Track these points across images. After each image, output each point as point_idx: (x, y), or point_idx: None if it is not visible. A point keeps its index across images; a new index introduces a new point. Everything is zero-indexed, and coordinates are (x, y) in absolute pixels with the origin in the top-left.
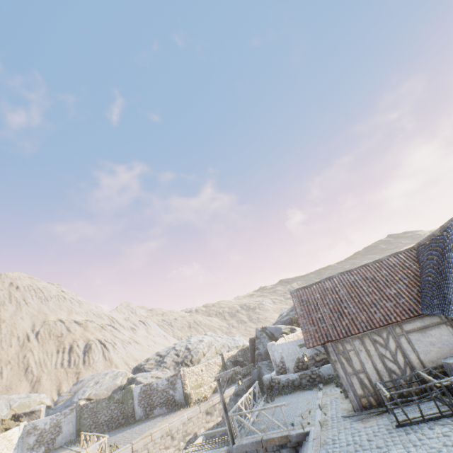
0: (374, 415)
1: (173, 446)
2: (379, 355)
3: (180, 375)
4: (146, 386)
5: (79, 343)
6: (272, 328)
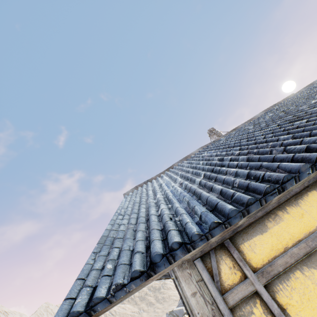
0: None
1: None
2: None
3: None
4: None
5: None
6: (177, 311)
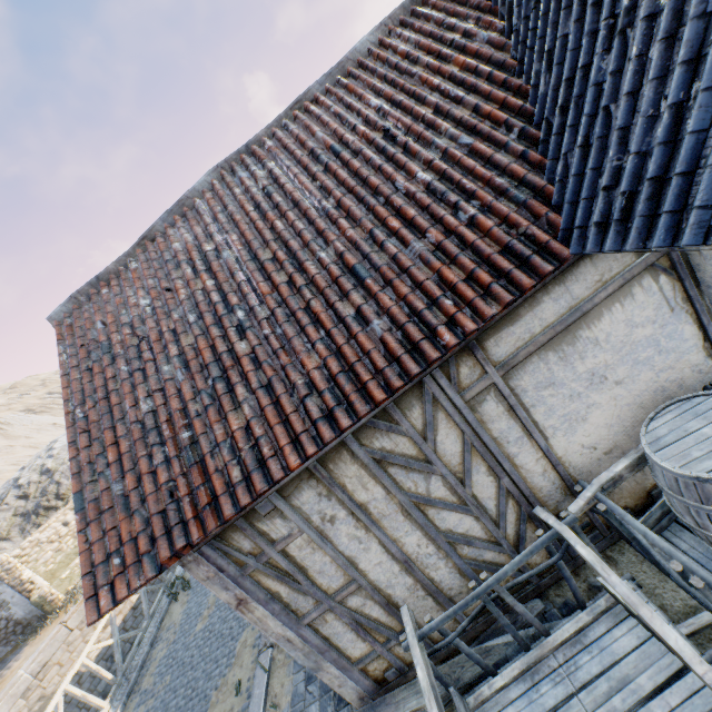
0: None
1: None
2: (405, 508)
3: None
4: None
5: None
6: None
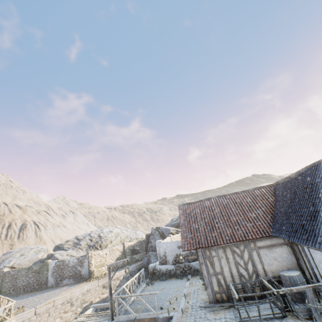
0: (224, 309)
1: (71, 311)
2: (235, 262)
3: (88, 256)
4: (60, 262)
5: (17, 222)
6: (163, 229)
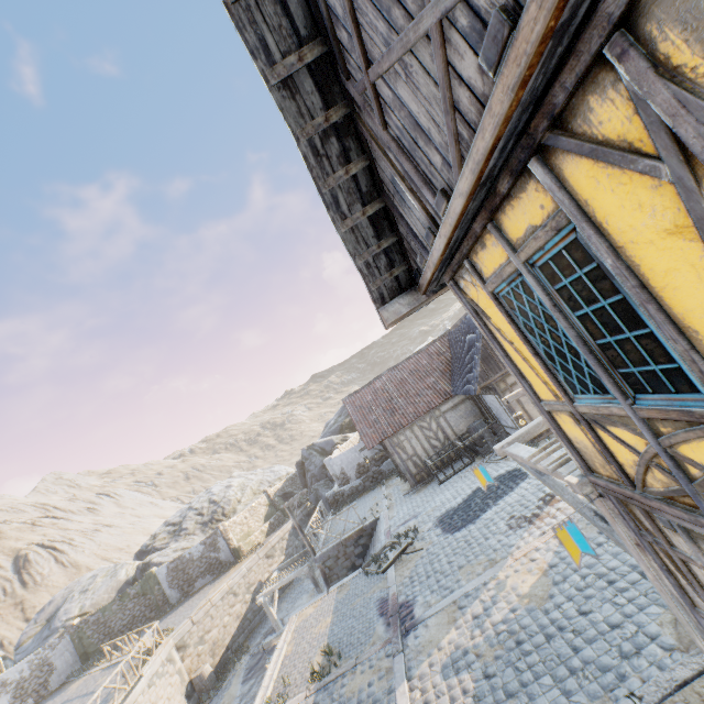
0: (426, 484)
1: (238, 602)
2: (425, 438)
3: (220, 532)
4: (175, 561)
5: None
6: (321, 443)
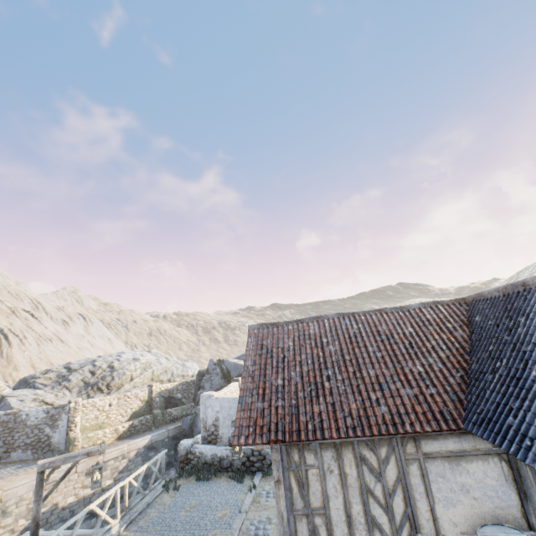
0: None
1: (0, 526)
2: (361, 488)
3: (68, 408)
4: (10, 415)
5: None
6: (231, 364)
